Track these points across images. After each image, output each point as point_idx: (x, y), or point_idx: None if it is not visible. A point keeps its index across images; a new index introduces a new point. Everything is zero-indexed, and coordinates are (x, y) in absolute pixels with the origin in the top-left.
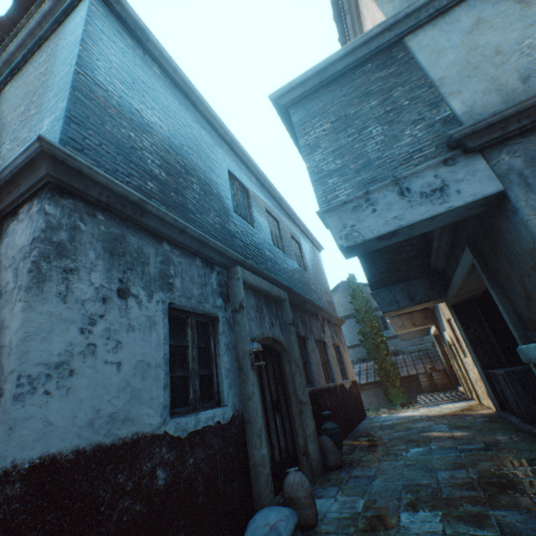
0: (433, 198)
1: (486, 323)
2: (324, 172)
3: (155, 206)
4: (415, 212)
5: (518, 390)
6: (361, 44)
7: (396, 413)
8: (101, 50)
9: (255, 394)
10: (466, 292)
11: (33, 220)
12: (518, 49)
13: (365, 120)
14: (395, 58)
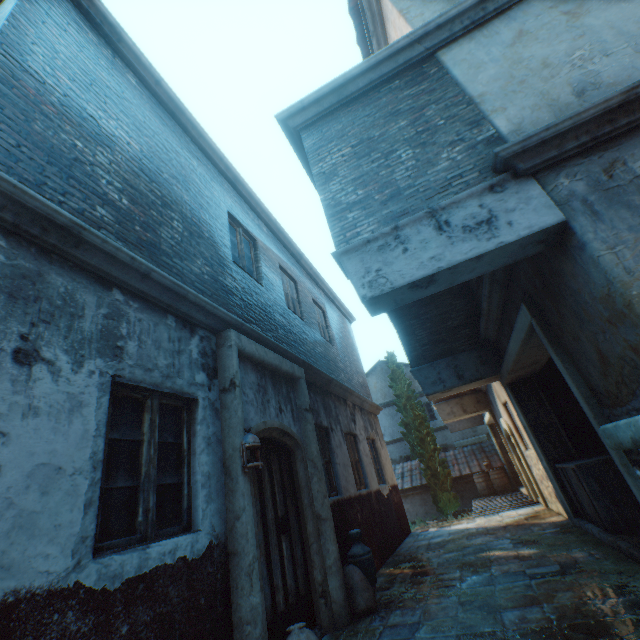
0: (479, 233)
1: (549, 405)
2: (343, 205)
3: (99, 235)
4: (458, 250)
5: (595, 489)
6: (386, 58)
7: (448, 526)
8: (43, 35)
9: (245, 511)
10: (524, 366)
11: None
12: (569, 62)
13: (393, 142)
14: (427, 73)
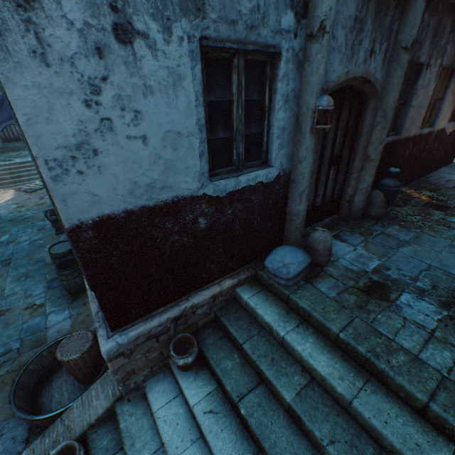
0: None
1: None
2: None
3: None
4: None
5: None
6: None
7: None
8: None
9: (305, 160)
10: None
11: None
12: None
13: None
14: None
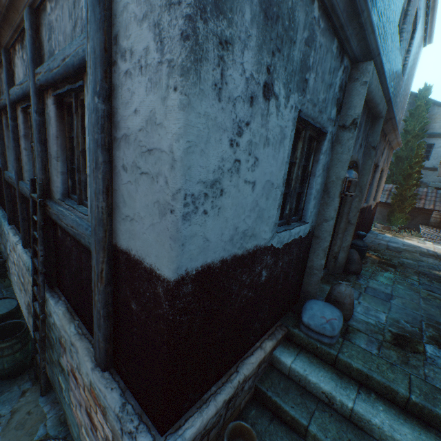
0: None
1: None
2: None
3: None
4: None
5: None
6: None
7: (401, 238)
8: None
9: (333, 220)
10: None
11: None
12: None
13: None
14: None
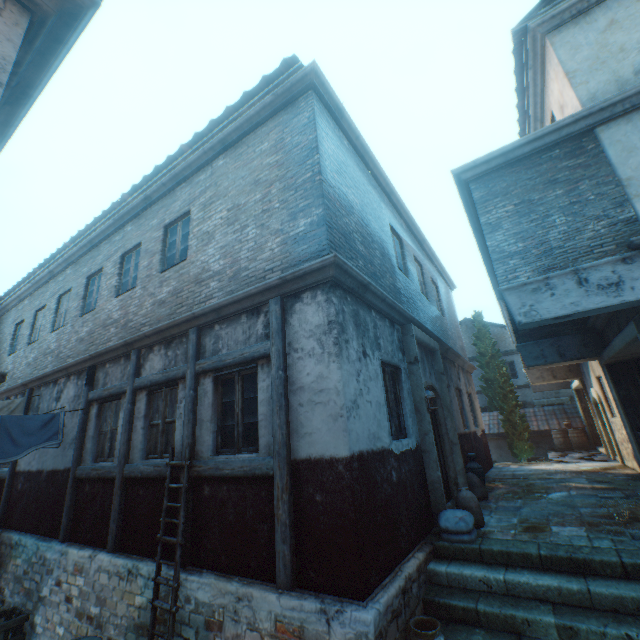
0: (608, 291)
1: None
2: (505, 253)
3: (374, 285)
4: (591, 301)
5: None
6: (551, 131)
7: (527, 465)
8: (324, 149)
9: (431, 431)
10: (625, 355)
11: (322, 307)
12: None
13: (549, 208)
14: (584, 148)
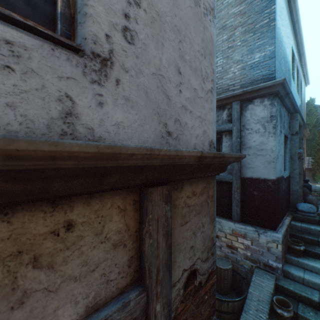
0: None
1: None
2: None
3: (291, 93)
4: None
5: None
6: None
7: None
8: None
9: (297, 169)
10: None
11: (267, 107)
12: None
13: None
14: None
